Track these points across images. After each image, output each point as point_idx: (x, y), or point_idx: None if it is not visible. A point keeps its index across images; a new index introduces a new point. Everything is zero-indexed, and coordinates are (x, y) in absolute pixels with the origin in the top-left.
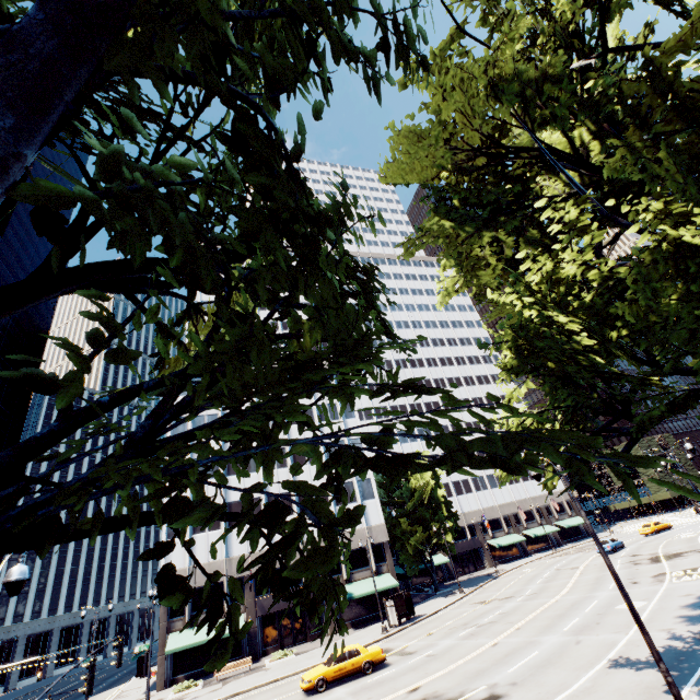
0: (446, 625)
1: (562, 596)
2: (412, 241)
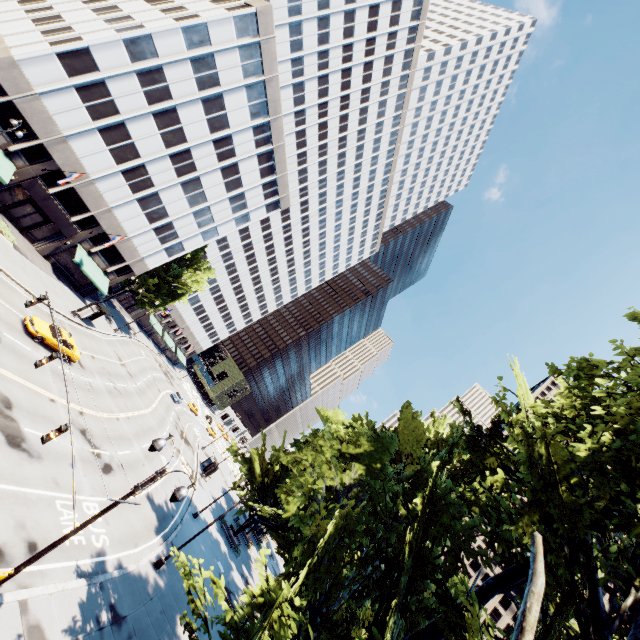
0: (102, 359)
1: (149, 414)
2: None
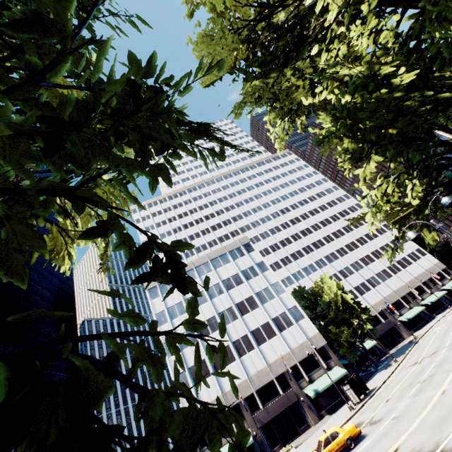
0: (396, 389)
1: None
2: (238, 107)
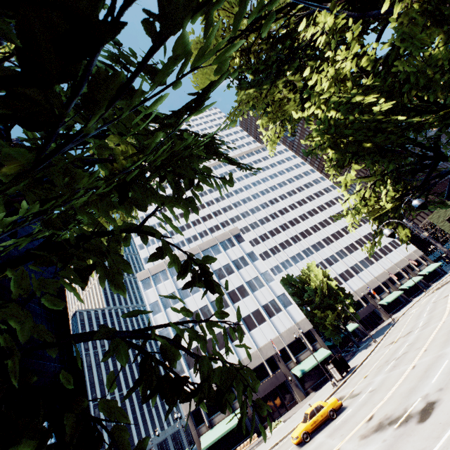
0: (374, 366)
1: (446, 317)
2: (233, 113)
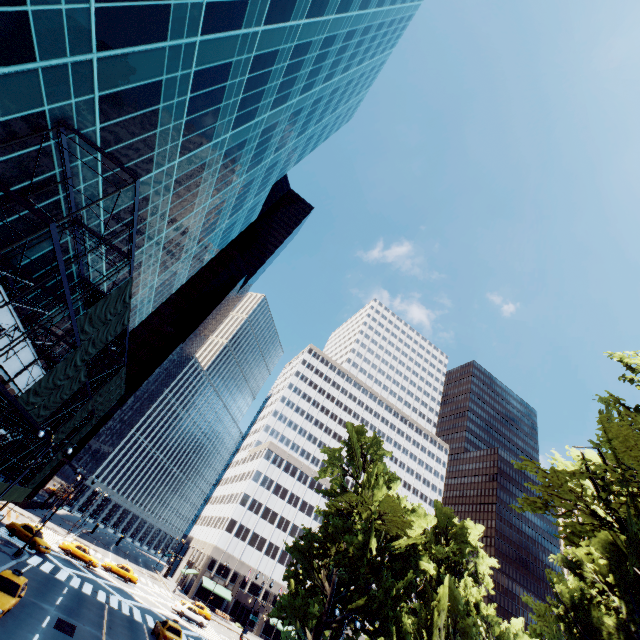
0: None
1: None
2: None
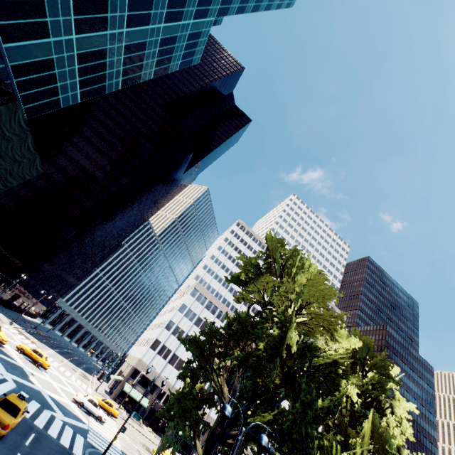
0: None
1: None
2: None
